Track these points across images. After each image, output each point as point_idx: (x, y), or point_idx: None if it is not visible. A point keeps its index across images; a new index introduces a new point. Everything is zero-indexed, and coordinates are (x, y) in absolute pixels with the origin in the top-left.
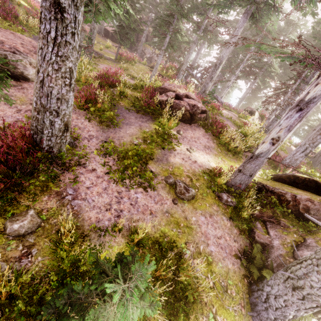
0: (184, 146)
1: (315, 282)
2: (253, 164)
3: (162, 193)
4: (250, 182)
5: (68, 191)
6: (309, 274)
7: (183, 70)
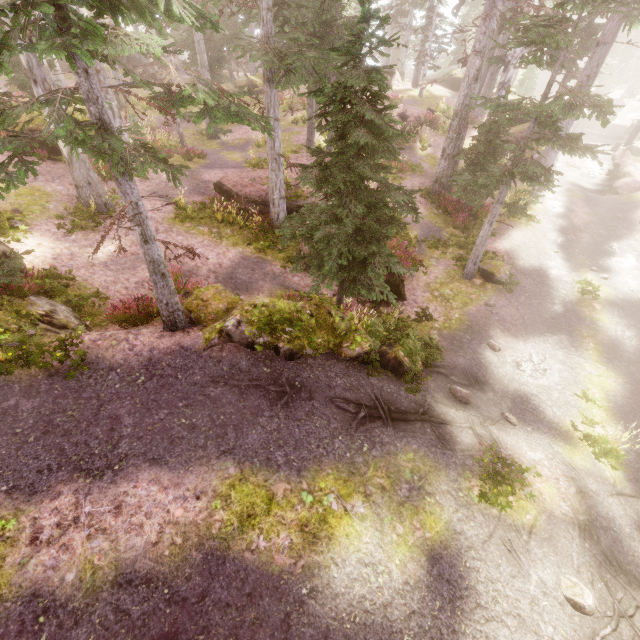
0: None
1: (550, 160)
2: None
3: None
4: None
5: None
6: (547, 159)
7: None
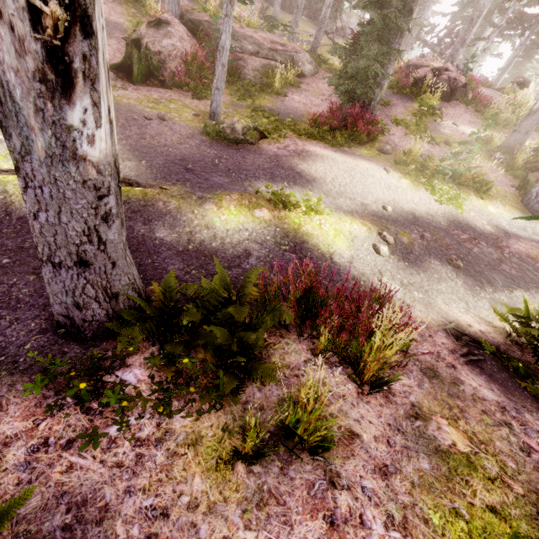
0: (449, 121)
1: None
2: (530, 120)
3: (446, 149)
4: (524, 142)
5: (390, 142)
6: None
7: (414, 38)
